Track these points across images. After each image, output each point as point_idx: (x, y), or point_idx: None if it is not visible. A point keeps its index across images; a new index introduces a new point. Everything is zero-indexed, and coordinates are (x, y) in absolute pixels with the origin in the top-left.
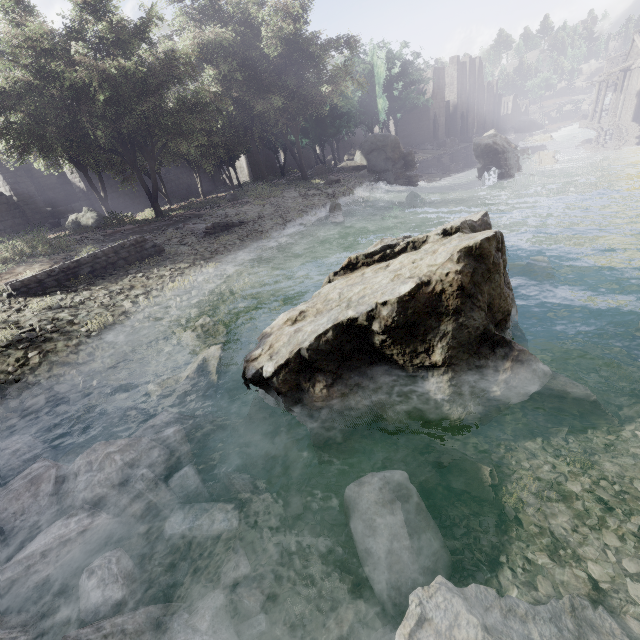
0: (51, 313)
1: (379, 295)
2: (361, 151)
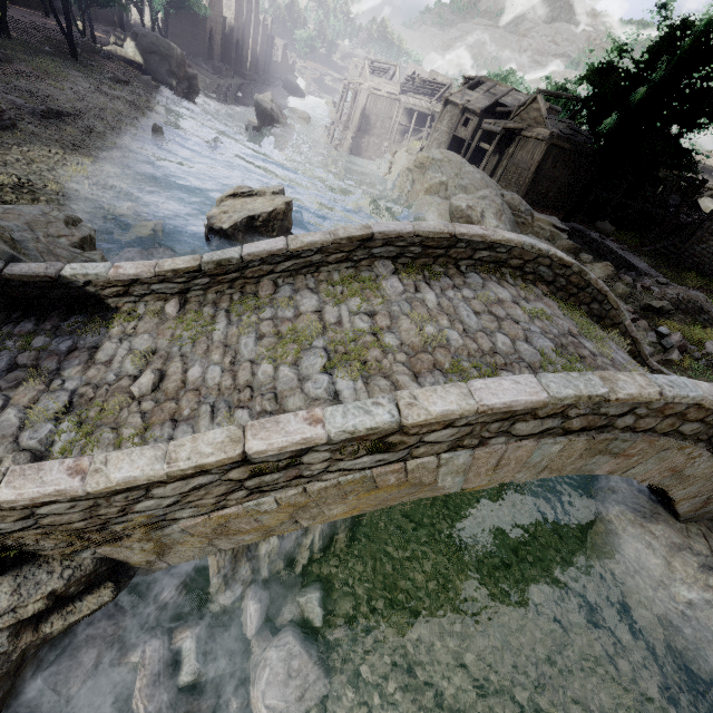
0: (0, 168)
1: (262, 210)
2: (136, 43)
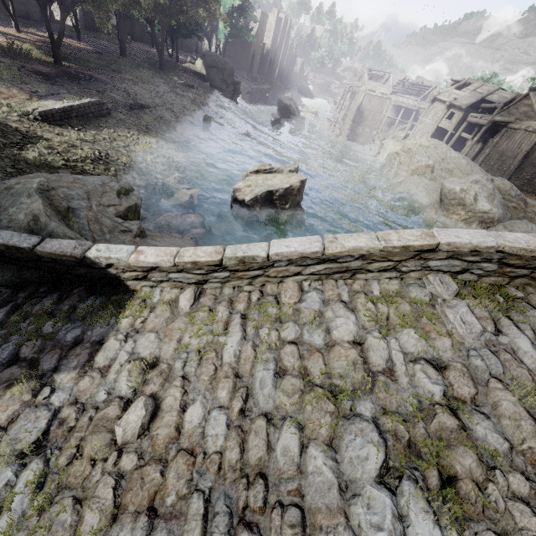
0: (89, 144)
1: (280, 186)
2: (203, 61)
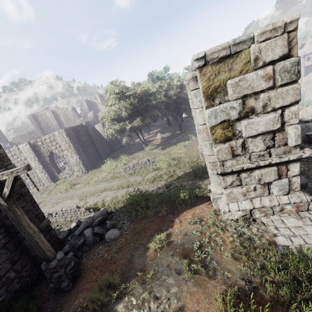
0: None
1: None
2: (185, 112)
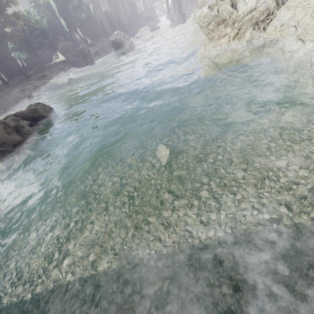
0: None
1: None
2: (59, 53)
